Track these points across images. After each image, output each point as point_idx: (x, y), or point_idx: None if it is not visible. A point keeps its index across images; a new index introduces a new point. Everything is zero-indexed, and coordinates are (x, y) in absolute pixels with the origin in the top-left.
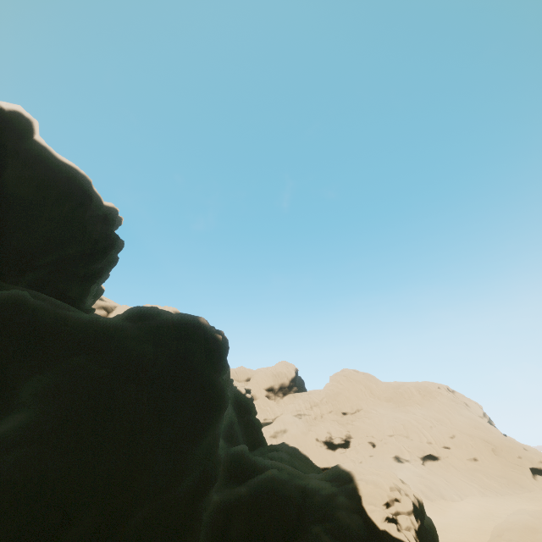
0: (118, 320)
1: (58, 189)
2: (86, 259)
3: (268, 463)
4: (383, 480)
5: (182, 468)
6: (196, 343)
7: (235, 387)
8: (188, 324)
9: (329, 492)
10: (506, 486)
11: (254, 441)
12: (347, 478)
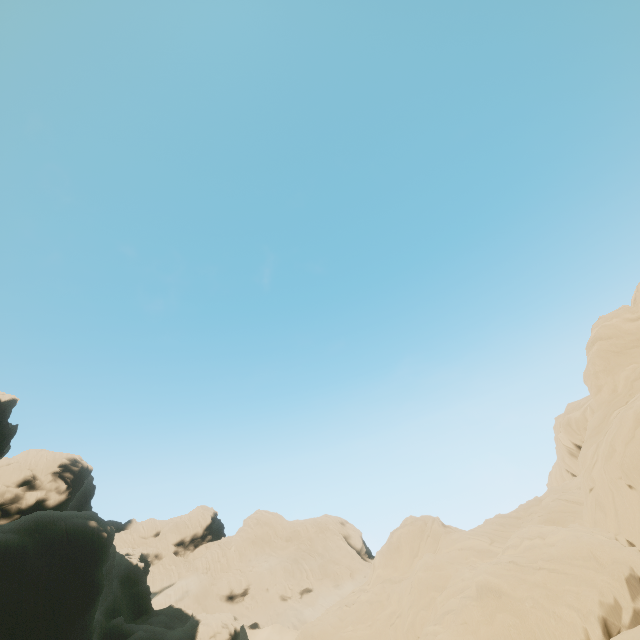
0: (18, 536)
1: None
2: None
3: (139, 627)
4: (214, 621)
5: None
6: (84, 547)
7: (127, 559)
8: (79, 532)
9: (177, 638)
10: None
11: (140, 610)
12: (195, 625)
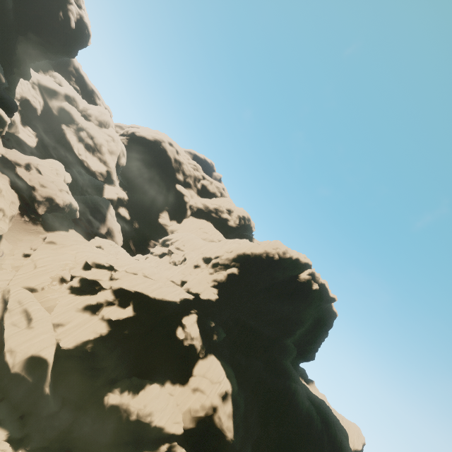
0: (320, 420)
1: (323, 321)
2: (313, 353)
3: None
4: None
5: None
6: None
7: None
8: None
9: None
10: None
11: None
12: None
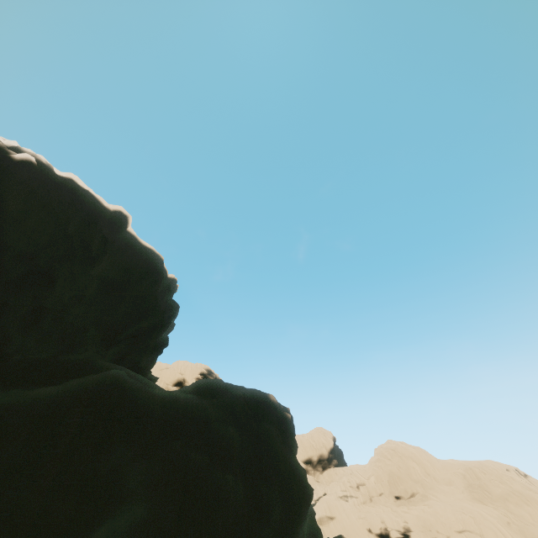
0: (195, 397)
1: (139, 269)
2: (157, 331)
3: None
4: None
5: None
6: (272, 424)
7: None
8: (262, 403)
9: None
10: None
11: (310, 532)
12: None
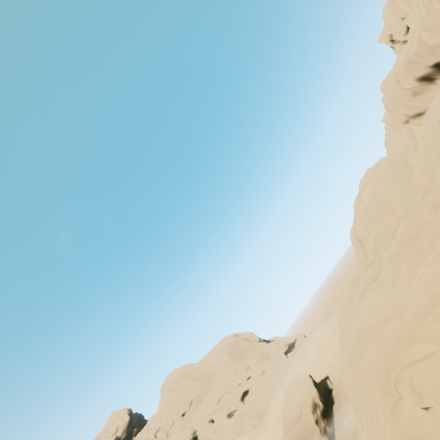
0: None
1: None
2: None
3: None
4: None
5: None
6: None
7: None
8: None
9: None
10: (281, 375)
11: None
12: None
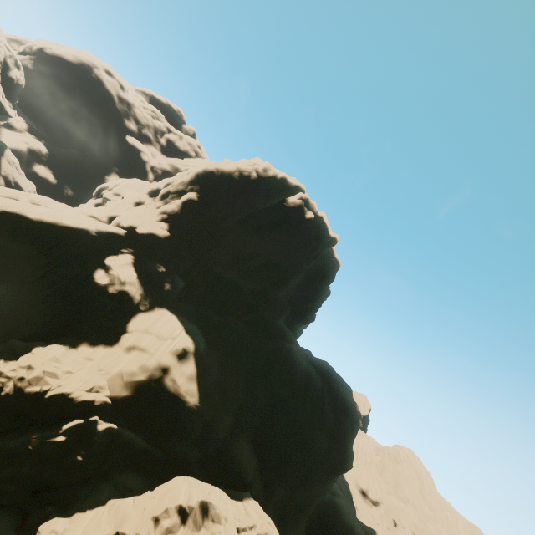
0: (320, 378)
1: (324, 272)
2: (313, 312)
3: (340, 493)
4: None
5: (324, 484)
6: (350, 424)
7: None
8: (351, 409)
9: None
10: None
11: None
12: None
